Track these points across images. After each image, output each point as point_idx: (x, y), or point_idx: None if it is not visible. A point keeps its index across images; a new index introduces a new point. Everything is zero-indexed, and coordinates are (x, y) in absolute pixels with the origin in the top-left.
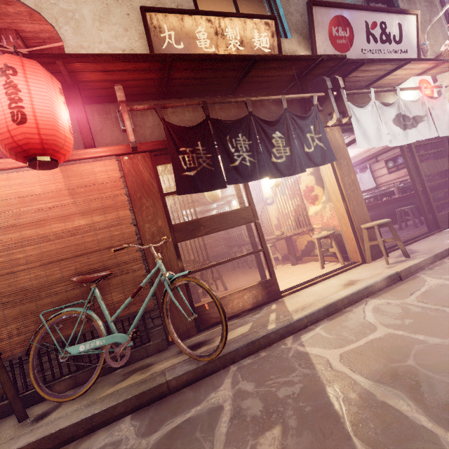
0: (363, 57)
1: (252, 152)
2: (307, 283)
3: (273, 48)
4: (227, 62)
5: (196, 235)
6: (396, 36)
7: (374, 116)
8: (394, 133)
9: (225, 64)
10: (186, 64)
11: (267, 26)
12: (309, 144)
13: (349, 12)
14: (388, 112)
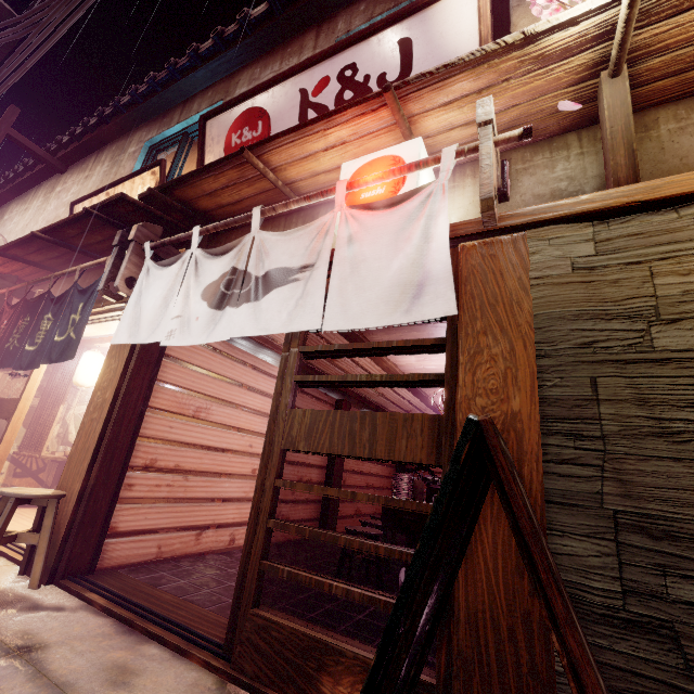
0: None
1: (22, 335)
2: None
3: None
4: (36, 242)
5: None
6: (393, 72)
7: (171, 281)
8: (190, 316)
9: (38, 243)
10: (18, 251)
11: (154, 175)
12: (67, 330)
13: (269, 94)
14: (208, 269)
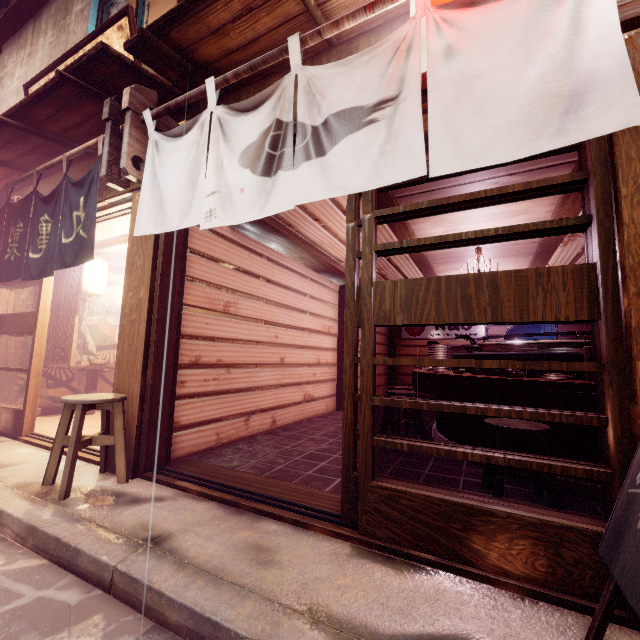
0: None
1: (20, 243)
2: (49, 442)
3: None
4: (2, 132)
5: (0, 331)
6: None
7: (192, 153)
8: (231, 189)
9: (4, 134)
10: None
11: (121, 31)
12: (73, 230)
13: None
14: (239, 130)
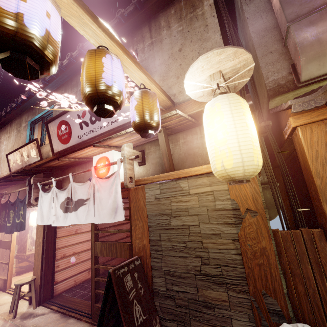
0: (80, 141)
1: (4, 219)
2: None
3: (38, 154)
4: None
5: None
6: None
7: (49, 200)
8: (58, 215)
9: None
10: None
11: (34, 144)
12: (20, 217)
13: (67, 115)
14: (60, 196)
